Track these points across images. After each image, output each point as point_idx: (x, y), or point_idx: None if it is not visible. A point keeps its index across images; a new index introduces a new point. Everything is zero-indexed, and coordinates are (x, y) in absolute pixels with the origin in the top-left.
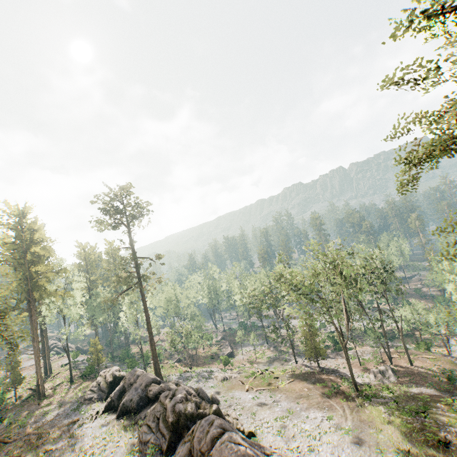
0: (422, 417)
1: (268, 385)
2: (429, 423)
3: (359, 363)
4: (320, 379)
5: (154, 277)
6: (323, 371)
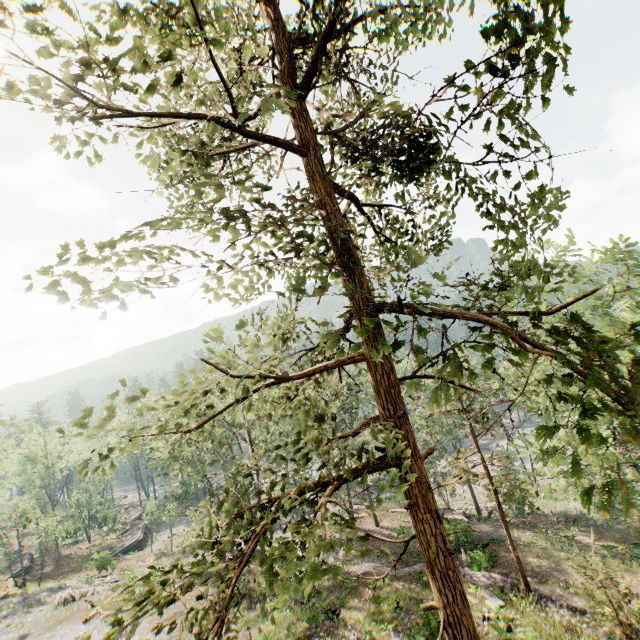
0: (333, 618)
1: None
2: (335, 628)
3: None
4: None
5: None
6: None
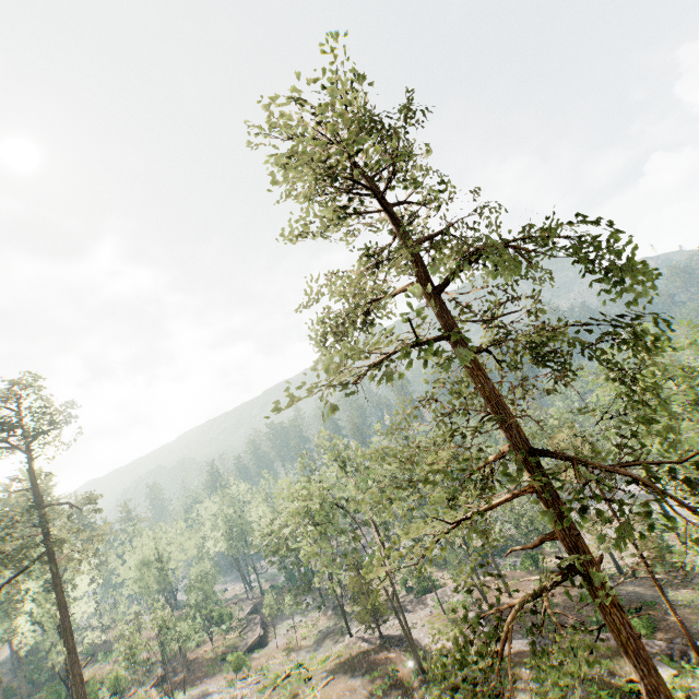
0: None
1: (291, 698)
2: None
3: (443, 613)
4: (375, 663)
5: (85, 535)
6: (385, 644)
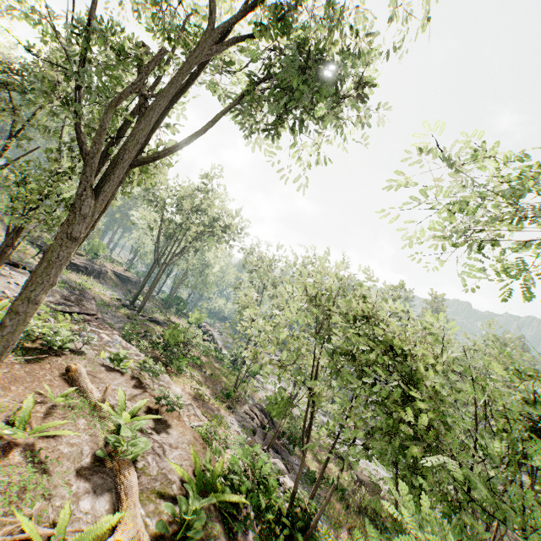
0: None
1: None
2: None
3: None
4: None
5: None
6: None
